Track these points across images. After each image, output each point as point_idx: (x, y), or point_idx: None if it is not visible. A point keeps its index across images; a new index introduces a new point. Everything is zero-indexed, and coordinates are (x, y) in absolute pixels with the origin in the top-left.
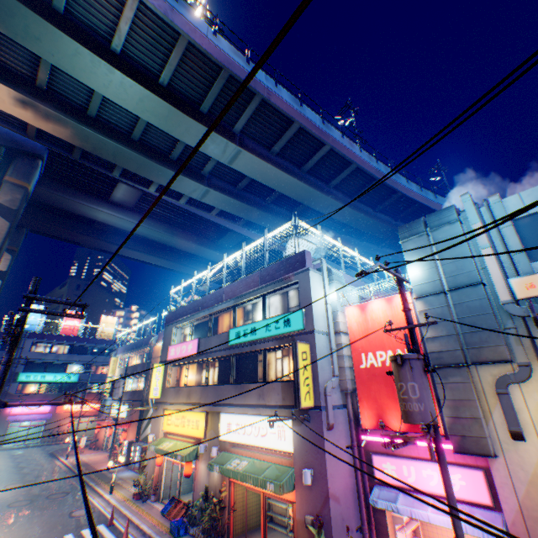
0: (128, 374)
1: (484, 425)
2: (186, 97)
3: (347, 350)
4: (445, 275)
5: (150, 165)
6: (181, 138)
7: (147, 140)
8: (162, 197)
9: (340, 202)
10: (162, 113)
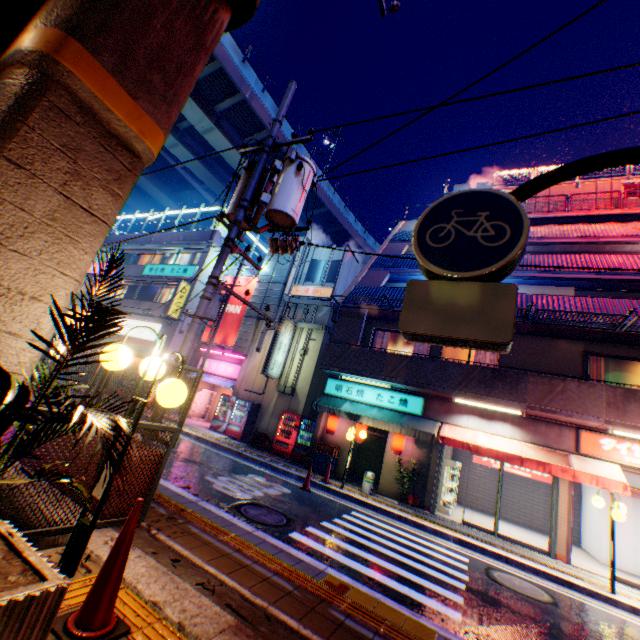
0: None
1: (249, 344)
2: None
3: None
4: (274, 274)
5: None
6: None
7: None
8: None
9: None
10: None
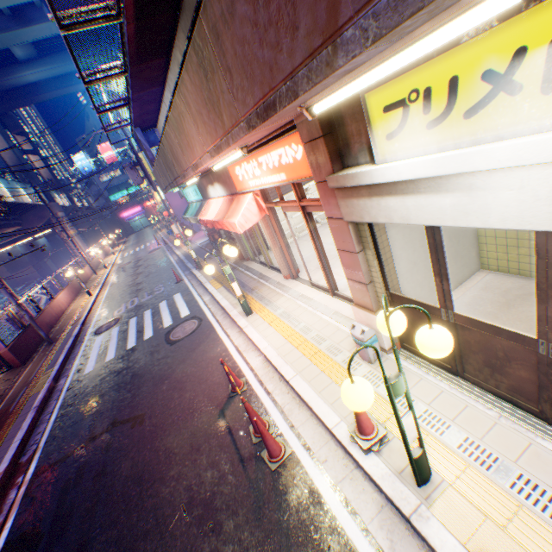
0: None
1: None
2: None
3: None
4: None
5: (4, 38)
6: None
7: None
8: None
9: None
10: None
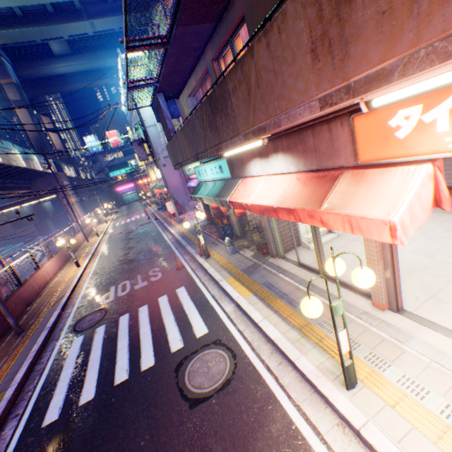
0: None
1: None
2: None
3: None
4: None
5: (45, 30)
6: (38, 3)
7: (27, 10)
8: None
9: None
10: None
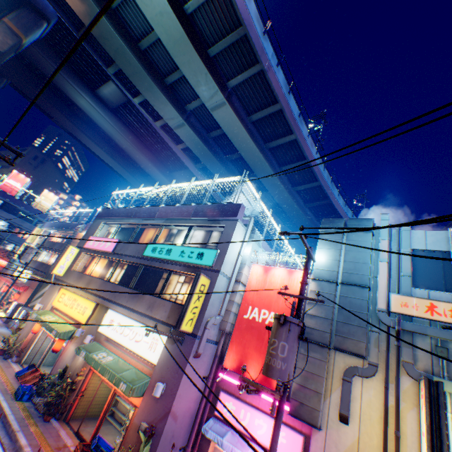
0: (44, 246)
1: (322, 401)
2: (200, 34)
3: (239, 299)
4: (343, 270)
5: (144, 76)
6: (181, 66)
7: (151, 55)
8: (143, 112)
9: (283, 185)
10: (174, 36)
